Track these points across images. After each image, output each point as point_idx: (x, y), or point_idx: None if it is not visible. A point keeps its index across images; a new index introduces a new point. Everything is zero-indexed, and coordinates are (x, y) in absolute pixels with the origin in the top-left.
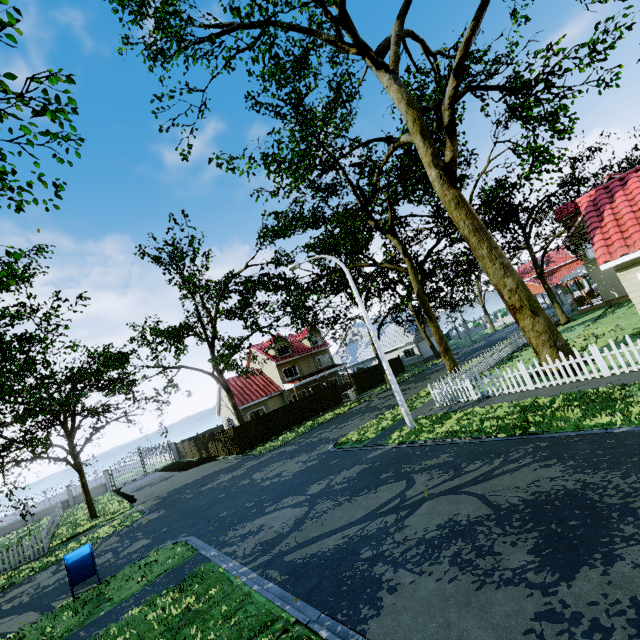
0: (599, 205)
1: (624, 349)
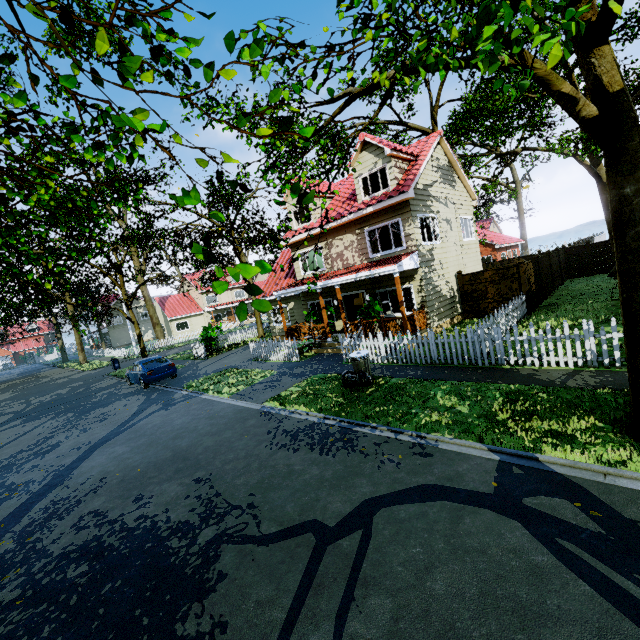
0: (163, 302)
1: (186, 335)
